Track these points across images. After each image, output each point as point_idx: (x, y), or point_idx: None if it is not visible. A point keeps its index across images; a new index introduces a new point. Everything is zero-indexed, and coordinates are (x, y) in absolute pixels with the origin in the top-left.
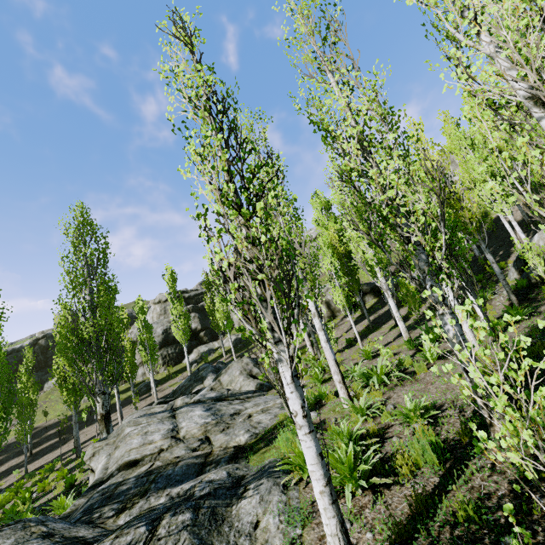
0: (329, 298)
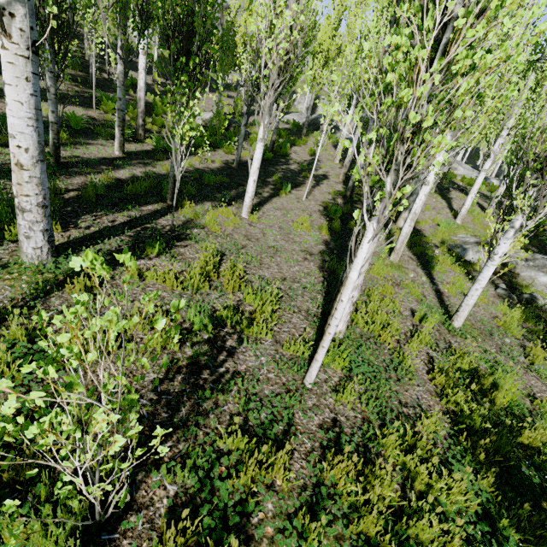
0: None
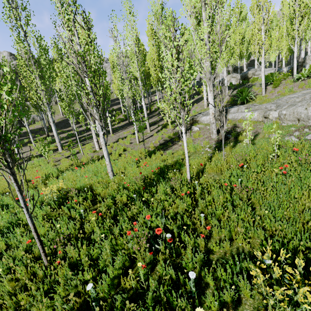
0: (230, 69)
